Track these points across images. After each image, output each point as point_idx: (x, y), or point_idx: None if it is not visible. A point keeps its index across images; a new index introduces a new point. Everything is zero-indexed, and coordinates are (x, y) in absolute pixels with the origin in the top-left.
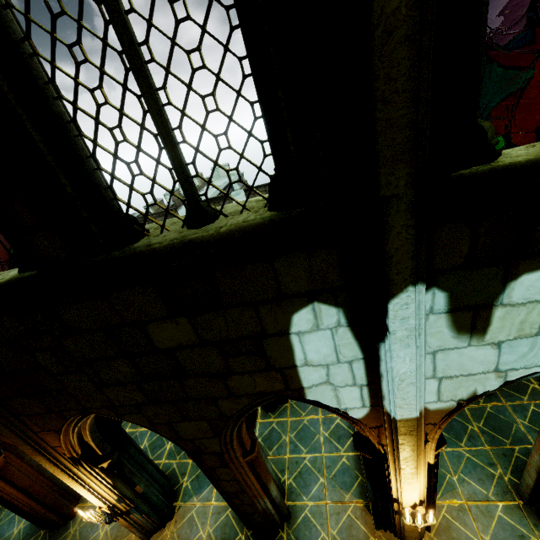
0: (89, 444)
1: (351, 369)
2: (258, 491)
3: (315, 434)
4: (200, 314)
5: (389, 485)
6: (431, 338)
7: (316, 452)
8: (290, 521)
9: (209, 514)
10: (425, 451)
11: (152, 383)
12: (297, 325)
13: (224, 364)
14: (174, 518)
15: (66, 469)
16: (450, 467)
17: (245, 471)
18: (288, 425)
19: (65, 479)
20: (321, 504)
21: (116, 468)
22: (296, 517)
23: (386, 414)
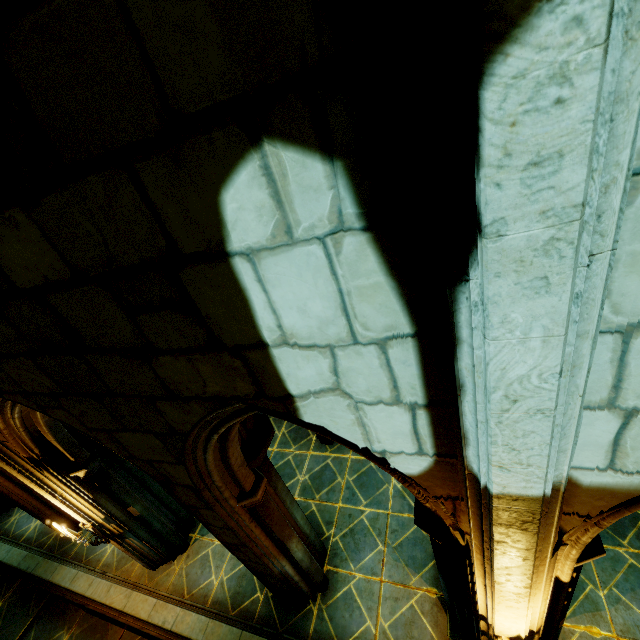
0: (54, 445)
1: (386, 362)
2: (269, 549)
3: (382, 483)
4: (37, 197)
5: (472, 595)
6: (630, 277)
7: (380, 508)
8: (326, 592)
9: (227, 557)
10: (554, 561)
11: (50, 358)
12: (239, 227)
13: (134, 330)
14: (186, 552)
15: (25, 471)
16: (595, 574)
17: (243, 520)
18: (348, 465)
19: (28, 483)
20: (374, 580)
21: (97, 481)
22: (335, 589)
23: (469, 477)
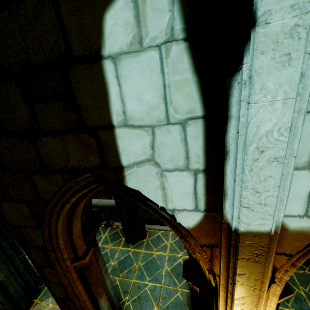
0: None
1: (184, 138)
2: (85, 303)
3: (159, 267)
4: None
5: None
6: None
7: (157, 282)
8: None
9: None
10: (268, 295)
11: None
12: (112, 38)
13: (30, 116)
14: None
15: None
16: None
17: (72, 277)
18: (141, 256)
19: None
20: None
21: None
22: None
23: (224, 226)
